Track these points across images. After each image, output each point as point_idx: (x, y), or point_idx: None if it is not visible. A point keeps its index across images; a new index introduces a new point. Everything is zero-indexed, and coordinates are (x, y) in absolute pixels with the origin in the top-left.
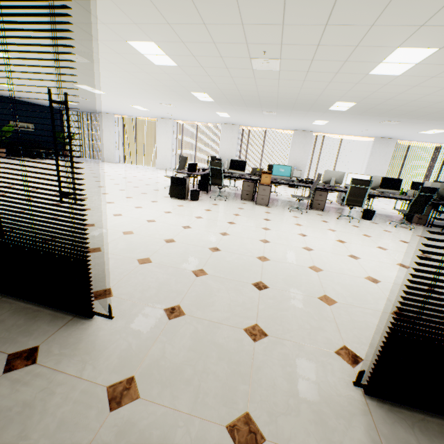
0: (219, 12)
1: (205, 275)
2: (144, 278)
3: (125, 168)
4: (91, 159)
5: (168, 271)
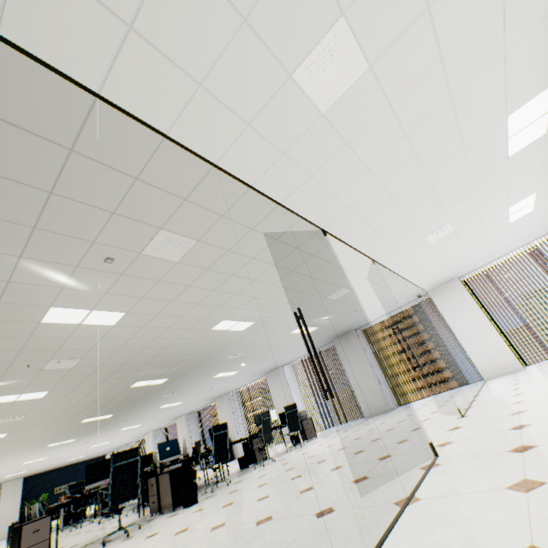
0: None
1: None
2: None
3: None
4: None
5: None
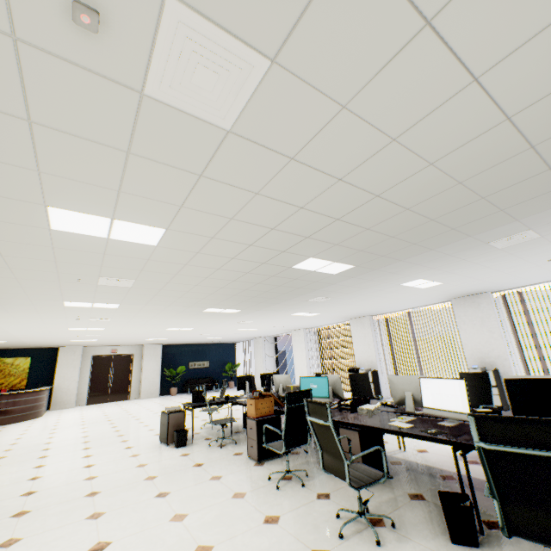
0: None
1: None
2: None
3: None
4: None
5: None
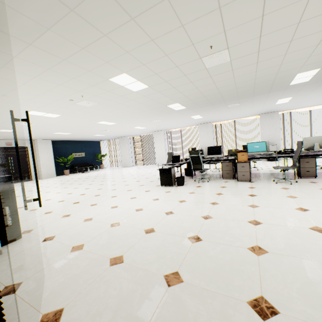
0: (159, 22)
1: (179, 284)
2: (106, 289)
3: (135, 168)
4: (116, 167)
5: (136, 276)
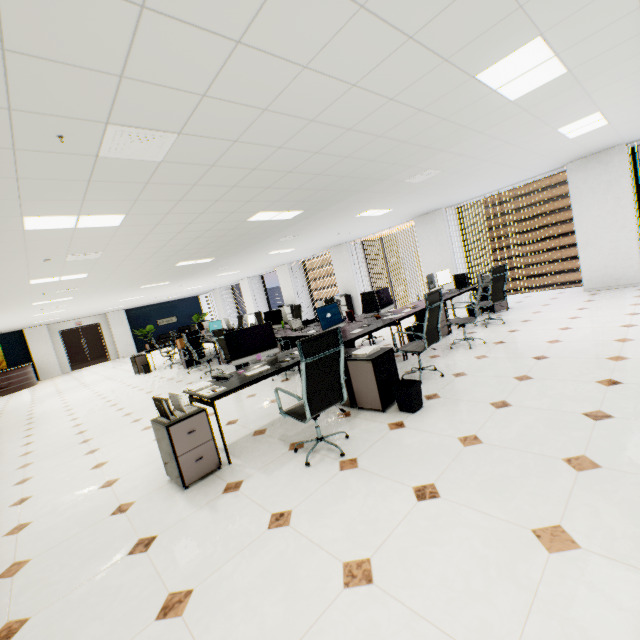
0: None
1: None
2: None
3: None
4: None
5: None
